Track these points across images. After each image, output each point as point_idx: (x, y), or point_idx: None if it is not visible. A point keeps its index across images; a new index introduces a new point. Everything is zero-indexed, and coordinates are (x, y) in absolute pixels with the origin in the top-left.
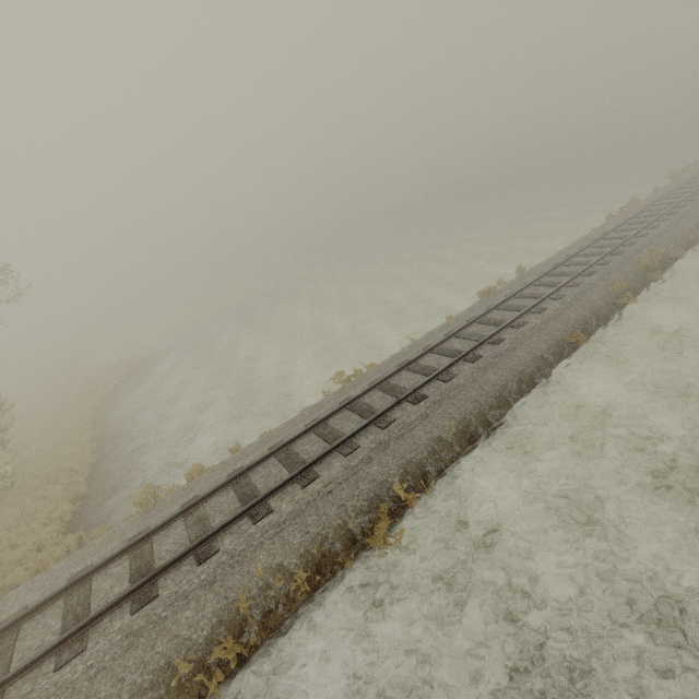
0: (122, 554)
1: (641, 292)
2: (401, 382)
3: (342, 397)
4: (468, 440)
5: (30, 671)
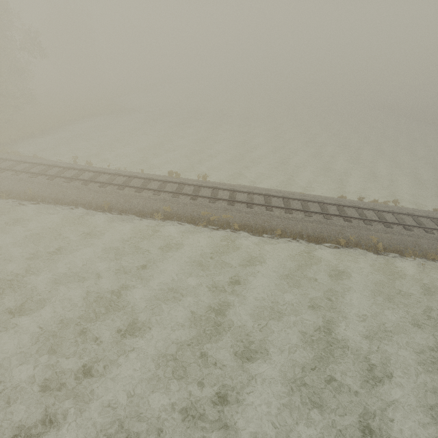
0: None
1: (185, 222)
2: (67, 172)
3: (60, 164)
4: (32, 198)
5: None
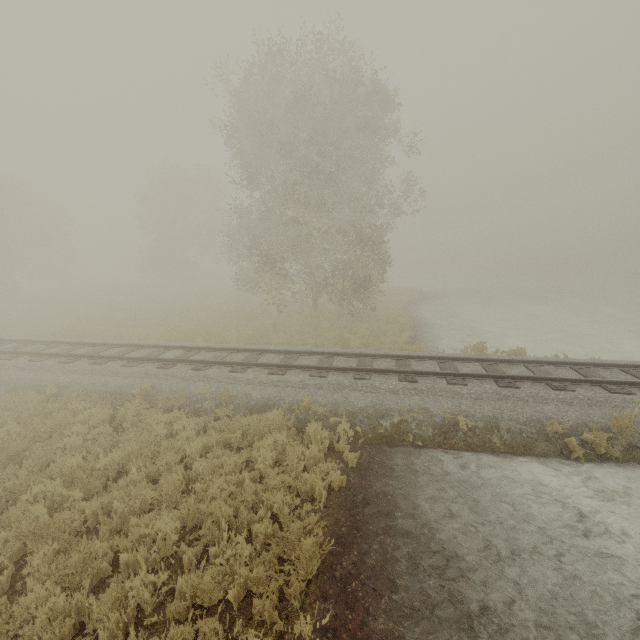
0: (476, 361)
1: None
2: None
3: None
4: None
5: (430, 376)
